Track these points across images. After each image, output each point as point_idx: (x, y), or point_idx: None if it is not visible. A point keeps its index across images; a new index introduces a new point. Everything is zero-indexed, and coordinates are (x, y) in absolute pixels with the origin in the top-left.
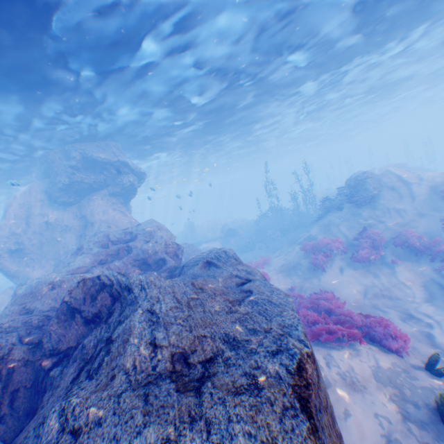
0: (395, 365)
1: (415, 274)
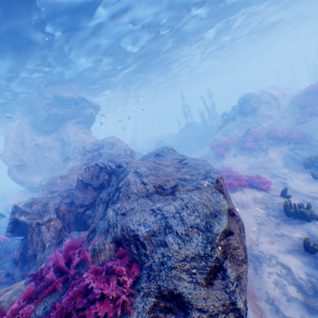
0: (264, 196)
1: (279, 153)
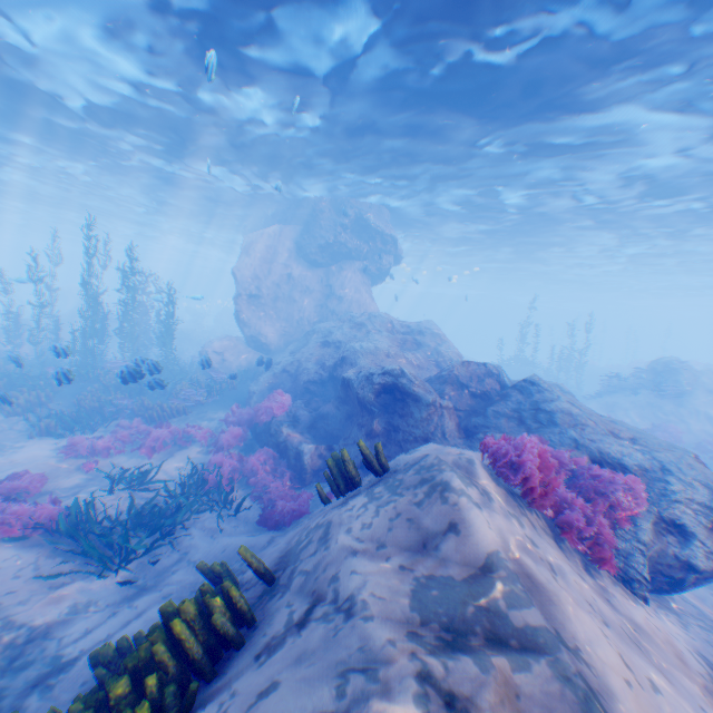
0: None
1: None
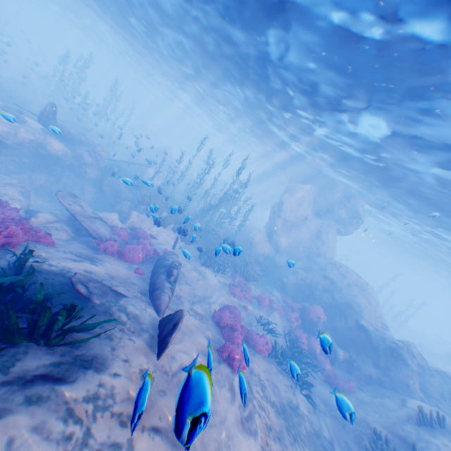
0: None
1: None
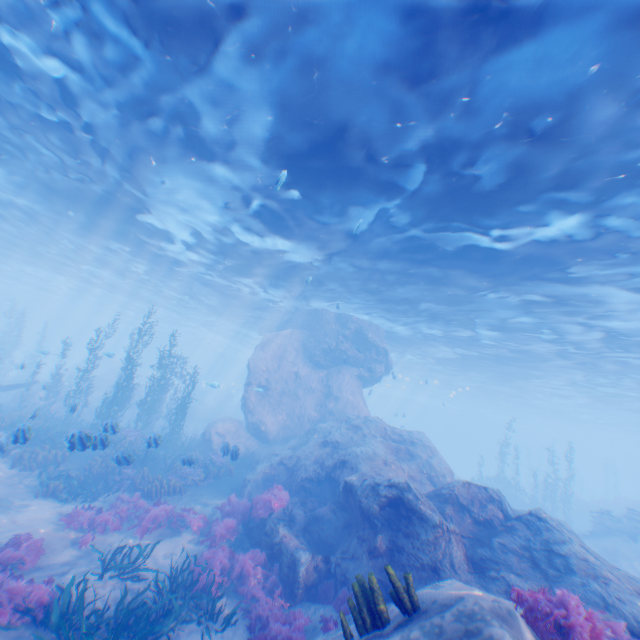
0: None
1: None
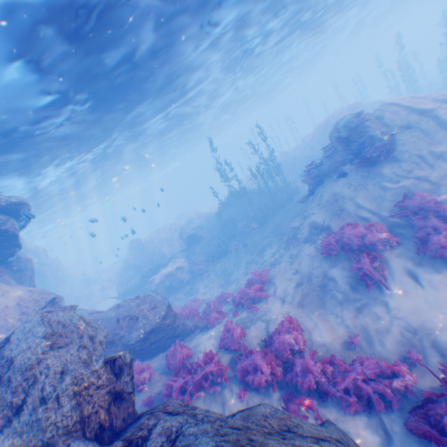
0: None
1: None
